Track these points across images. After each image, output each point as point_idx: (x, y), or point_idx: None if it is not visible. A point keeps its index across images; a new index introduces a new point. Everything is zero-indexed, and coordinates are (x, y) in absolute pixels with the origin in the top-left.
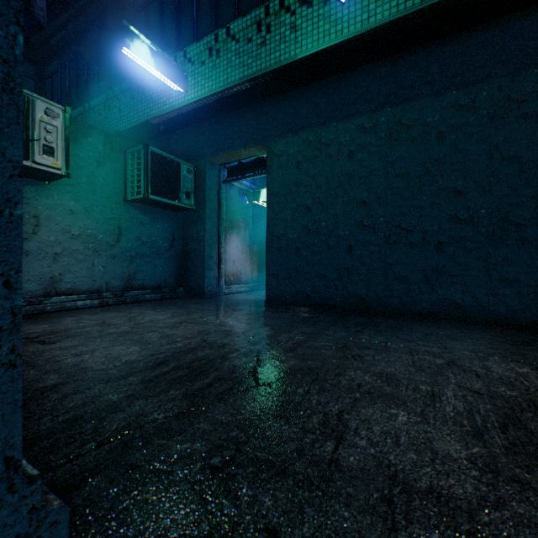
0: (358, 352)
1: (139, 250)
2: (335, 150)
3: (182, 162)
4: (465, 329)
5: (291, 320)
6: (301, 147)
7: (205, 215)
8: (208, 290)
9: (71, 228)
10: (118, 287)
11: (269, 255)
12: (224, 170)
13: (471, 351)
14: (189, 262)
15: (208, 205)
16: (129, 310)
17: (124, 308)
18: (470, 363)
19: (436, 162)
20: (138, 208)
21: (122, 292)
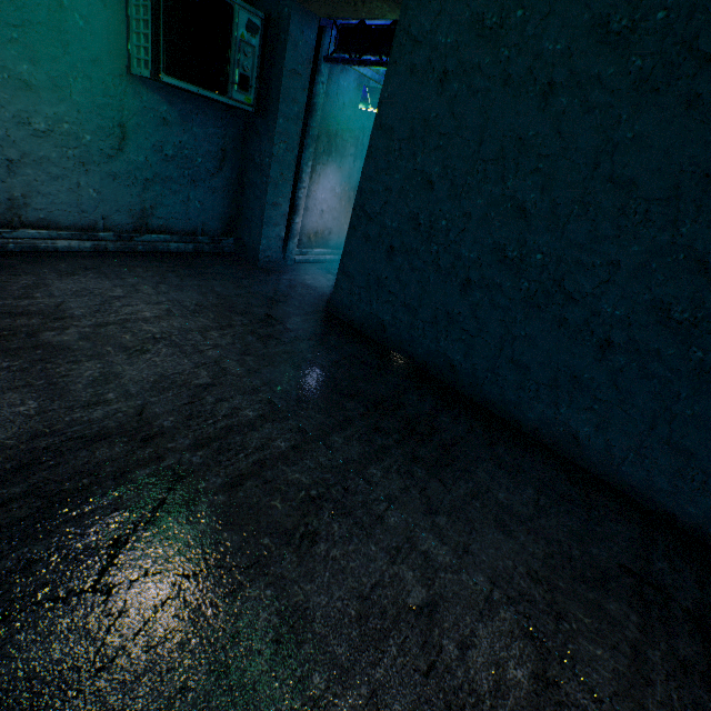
0: (322, 524)
1: (159, 171)
2: (524, 68)
3: (239, 4)
4: (550, 494)
5: (317, 381)
6: (462, 35)
7: (275, 128)
8: (264, 256)
9: (31, 116)
10: (124, 226)
11: (349, 242)
12: (332, 30)
13: (491, 579)
14: (245, 203)
15: (283, 108)
16: (122, 276)
17: (124, 266)
18: (455, 620)
19: (707, 181)
20: (157, 89)
21: (131, 234)
